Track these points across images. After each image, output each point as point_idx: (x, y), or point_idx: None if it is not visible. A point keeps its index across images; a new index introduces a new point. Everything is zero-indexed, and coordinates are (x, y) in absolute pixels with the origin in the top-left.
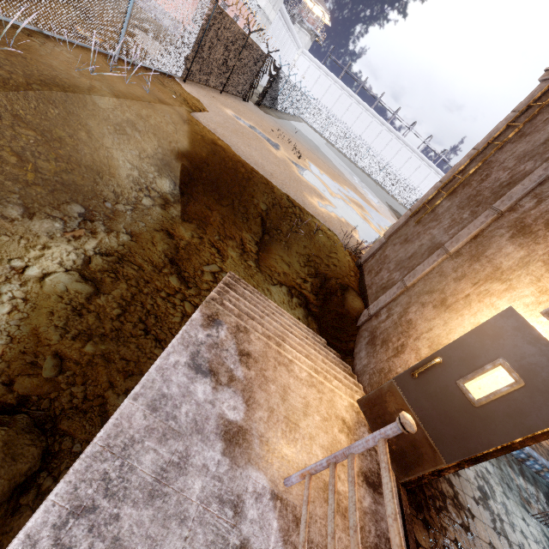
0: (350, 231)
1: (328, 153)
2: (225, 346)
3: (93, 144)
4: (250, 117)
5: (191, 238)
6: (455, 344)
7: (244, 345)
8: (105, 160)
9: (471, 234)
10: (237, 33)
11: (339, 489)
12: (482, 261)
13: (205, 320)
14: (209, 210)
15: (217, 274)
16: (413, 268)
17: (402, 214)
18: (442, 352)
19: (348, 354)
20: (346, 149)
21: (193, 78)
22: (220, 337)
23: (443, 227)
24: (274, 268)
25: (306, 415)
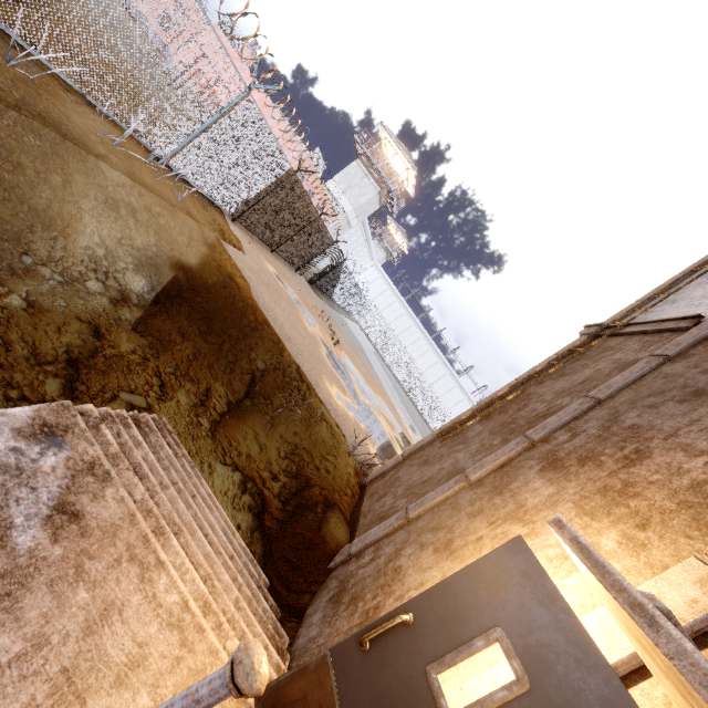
0: (366, 441)
1: (373, 360)
2: (36, 480)
3: (61, 196)
4: (295, 286)
5: (130, 353)
6: (437, 590)
7: (82, 497)
8: (65, 218)
9: (498, 461)
10: (308, 208)
11: None
12: (505, 494)
13: (33, 426)
14: (182, 337)
15: (137, 410)
16: (423, 496)
17: None
18: (416, 602)
19: (295, 614)
20: (396, 367)
21: (245, 223)
22: (38, 463)
23: (470, 452)
24: (237, 443)
25: (121, 684)
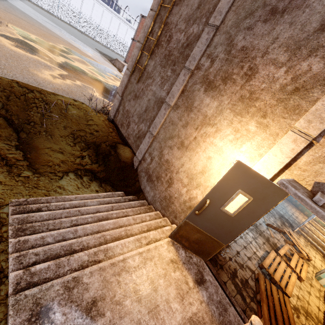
0: (89, 92)
1: (24, 8)
2: None
3: None
4: None
5: None
6: (214, 190)
7: (85, 297)
8: None
9: (180, 90)
10: None
11: (194, 311)
12: (194, 111)
13: None
14: None
15: None
16: (151, 120)
17: (110, 56)
18: (208, 196)
19: (139, 192)
20: (40, 1)
21: None
22: None
23: (158, 84)
24: (51, 163)
25: (156, 290)
